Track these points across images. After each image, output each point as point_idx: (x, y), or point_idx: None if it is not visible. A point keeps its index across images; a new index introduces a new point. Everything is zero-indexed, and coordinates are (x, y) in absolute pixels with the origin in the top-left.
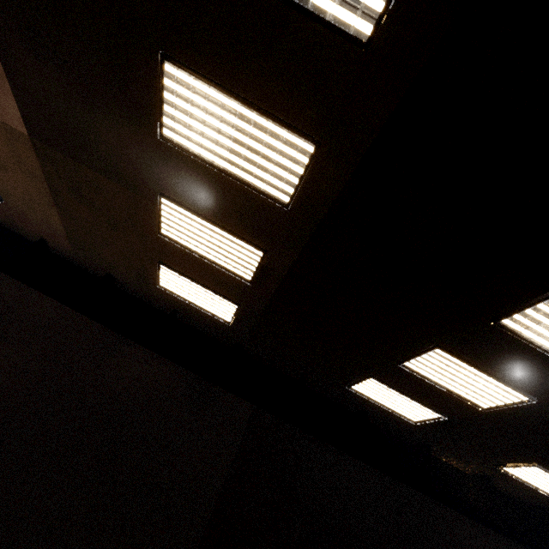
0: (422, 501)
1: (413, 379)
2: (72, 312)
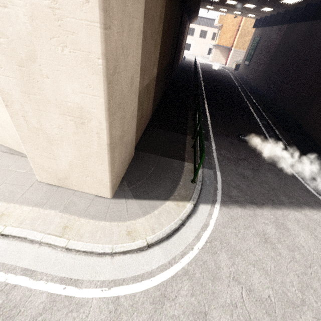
0: (317, 23)
1: None
2: (268, 28)
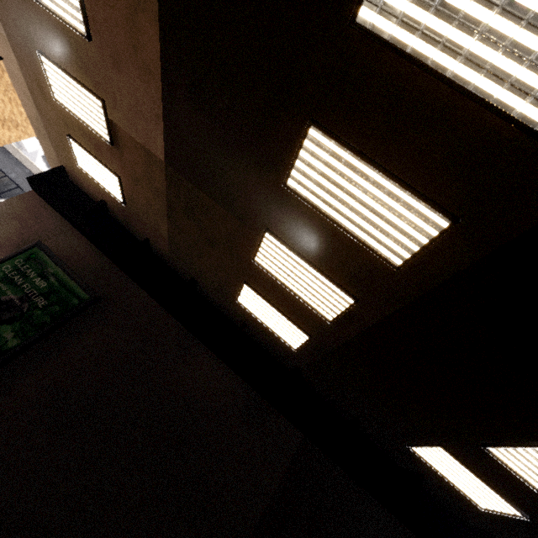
0: None
1: (494, 465)
2: (159, 308)
